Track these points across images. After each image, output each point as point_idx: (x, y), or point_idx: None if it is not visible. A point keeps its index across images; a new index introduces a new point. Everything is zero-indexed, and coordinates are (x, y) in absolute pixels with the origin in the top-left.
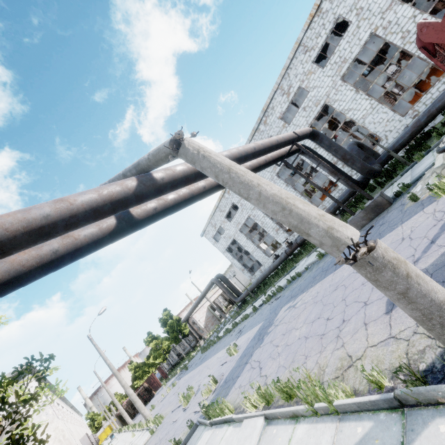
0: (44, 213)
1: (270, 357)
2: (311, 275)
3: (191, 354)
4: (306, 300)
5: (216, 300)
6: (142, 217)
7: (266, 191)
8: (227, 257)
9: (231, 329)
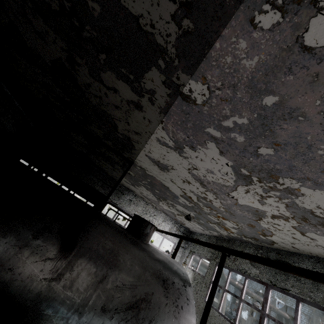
0: (206, 265)
1: None
2: None
3: None
4: None
5: None
6: None
7: (223, 304)
8: None
9: None
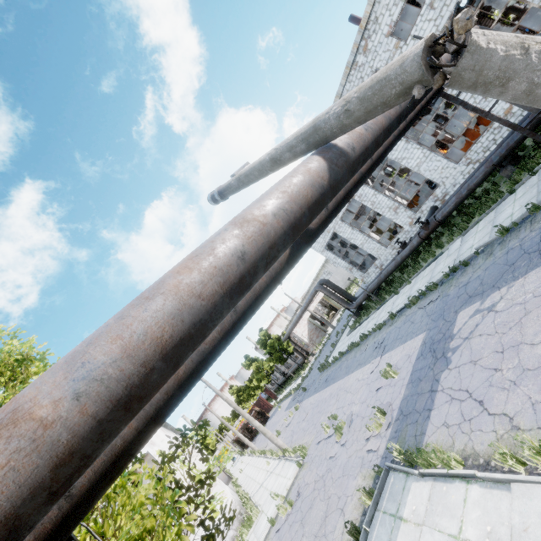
0: (237, 251)
1: (490, 385)
2: (497, 262)
3: (301, 372)
4: (518, 299)
5: (315, 309)
6: (316, 224)
7: None
8: (328, 257)
9: (359, 343)
